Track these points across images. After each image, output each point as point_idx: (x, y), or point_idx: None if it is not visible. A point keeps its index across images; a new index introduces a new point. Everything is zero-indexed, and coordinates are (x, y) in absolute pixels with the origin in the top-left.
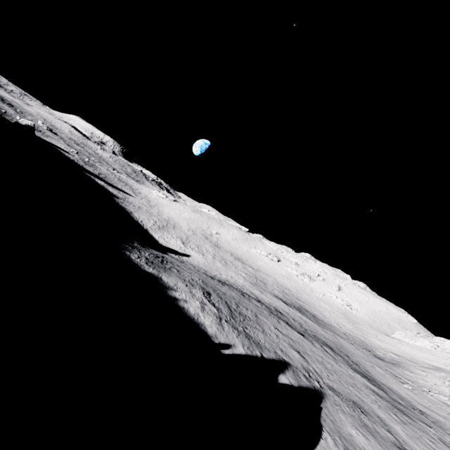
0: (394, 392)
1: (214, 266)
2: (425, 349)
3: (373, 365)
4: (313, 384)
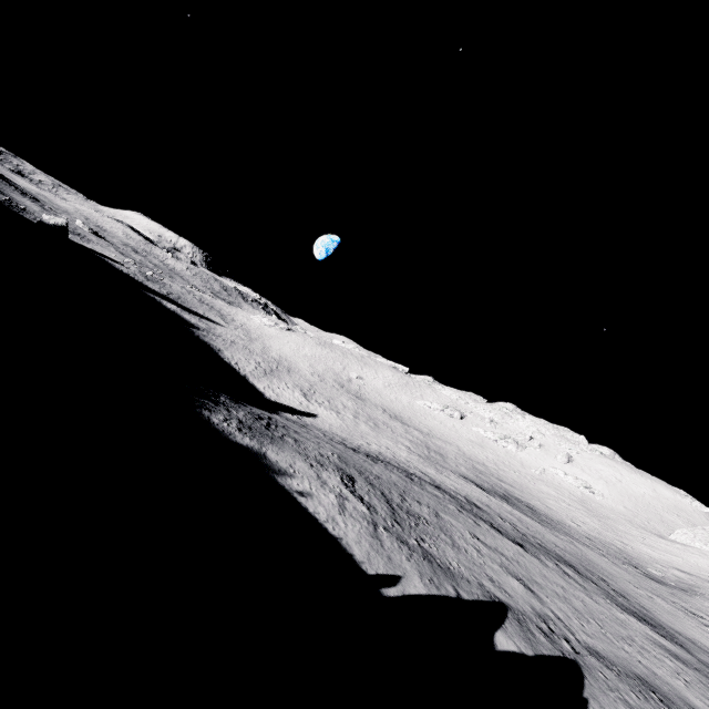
0: (702, 648)
1: (357, 430)
2: None
3: (649, 595)
4: (559, 646)
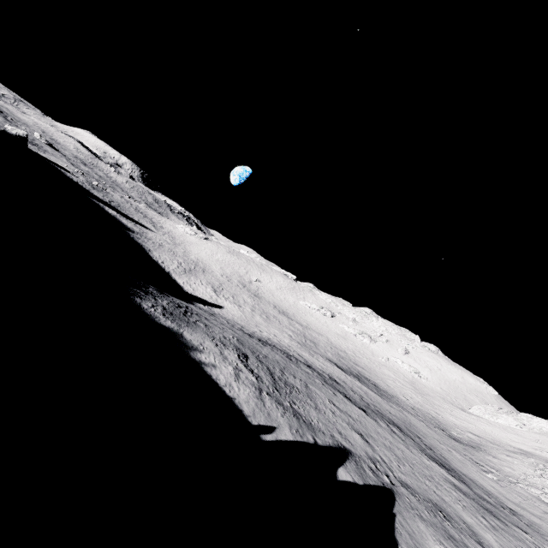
0: (478, 485)
1: (253, 320)
2: (509, 428)
3: (449, 449)
4: (381, 479)
